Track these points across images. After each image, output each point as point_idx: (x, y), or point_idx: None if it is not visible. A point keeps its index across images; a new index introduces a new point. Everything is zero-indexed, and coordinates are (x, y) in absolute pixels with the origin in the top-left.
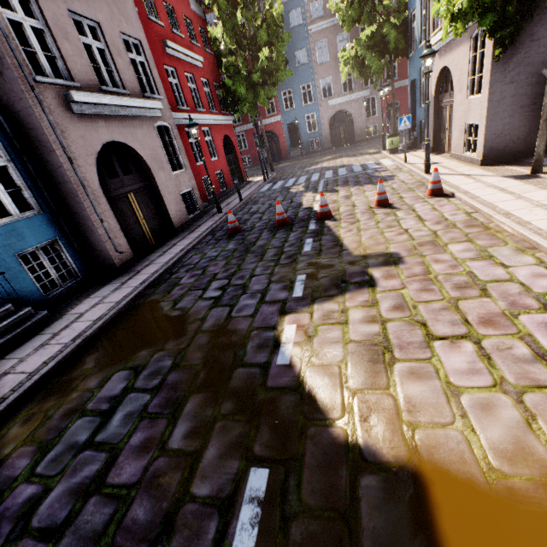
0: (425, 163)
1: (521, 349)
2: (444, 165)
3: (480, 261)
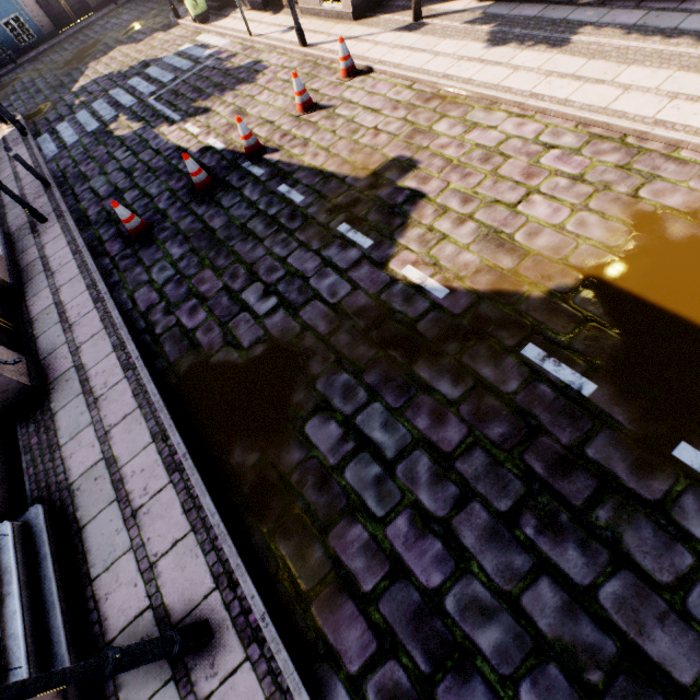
0: (298, 32)
1: (563, 182)
2: (310, 28)
3: (473, 131)
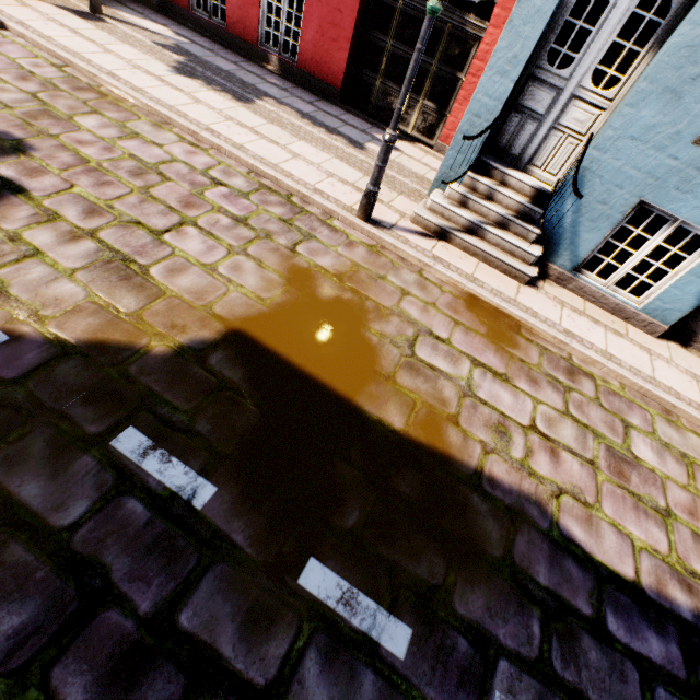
0: None
1: (225, 220)
2: None
3: (132, 140)
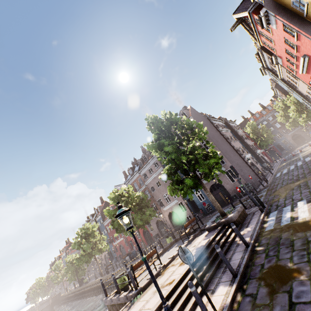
0: None
1: None
2: None
3: None
